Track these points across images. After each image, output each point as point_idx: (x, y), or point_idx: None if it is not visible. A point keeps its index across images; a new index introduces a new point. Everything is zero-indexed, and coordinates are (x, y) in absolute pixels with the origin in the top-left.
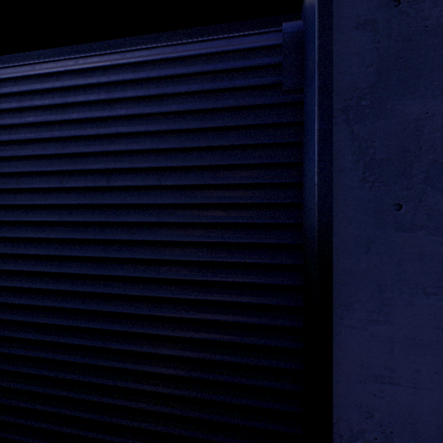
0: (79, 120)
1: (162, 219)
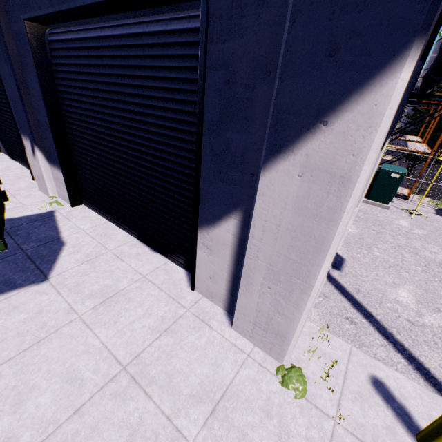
0: None
1: None
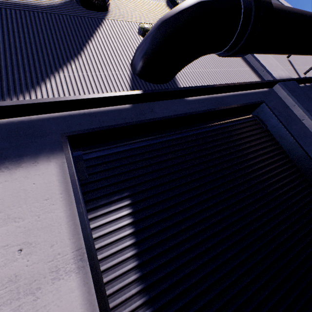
0: (225, 142)
1: (264, 163)
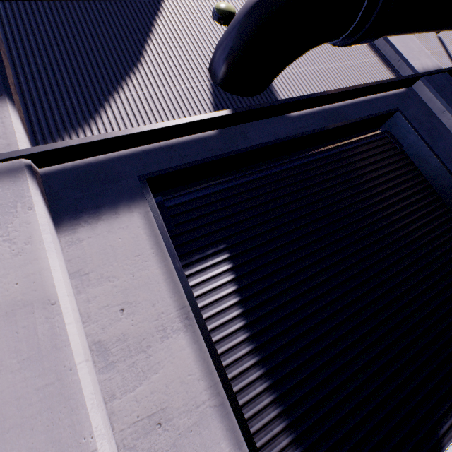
0: (344, 173)
1: (397, 199)
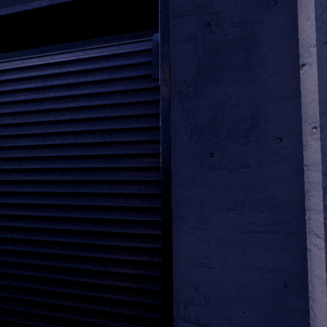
0: (24, 101)
1: (78, 166)
